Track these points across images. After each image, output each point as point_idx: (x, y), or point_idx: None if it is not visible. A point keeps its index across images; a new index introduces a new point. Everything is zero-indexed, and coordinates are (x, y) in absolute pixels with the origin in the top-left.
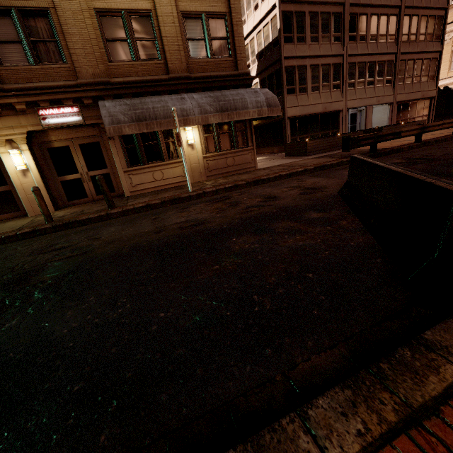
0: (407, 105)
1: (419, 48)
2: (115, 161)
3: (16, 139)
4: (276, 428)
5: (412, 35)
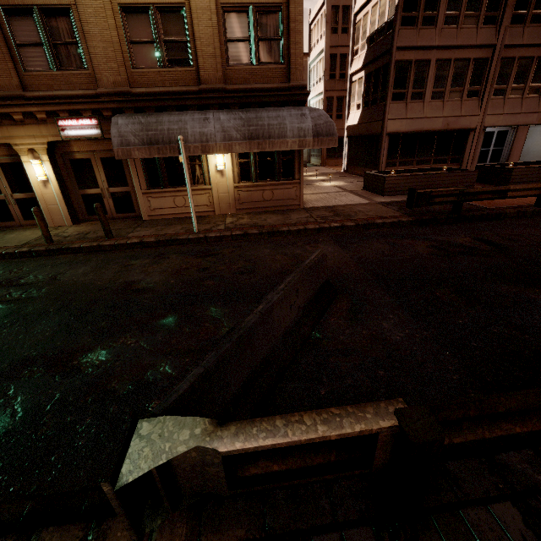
0: None
1: None
2: (133, 181)
3: (38, 148)
4: None
5: None
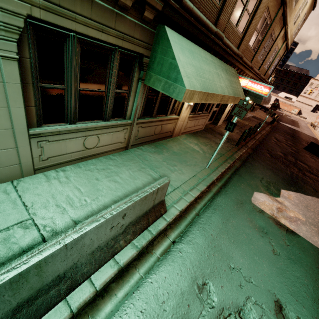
0: None
1: None
2: None
3: None
4: None
5: None
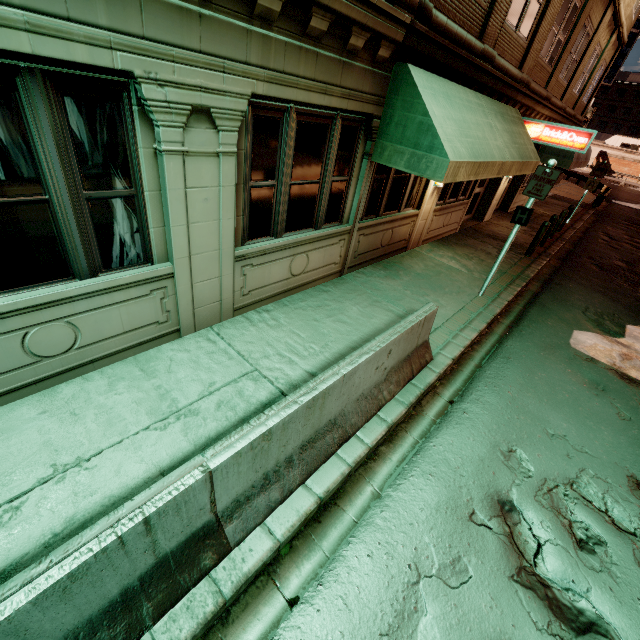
0: None
1: None
2: (523, 180)
3: None
4: None
5: None
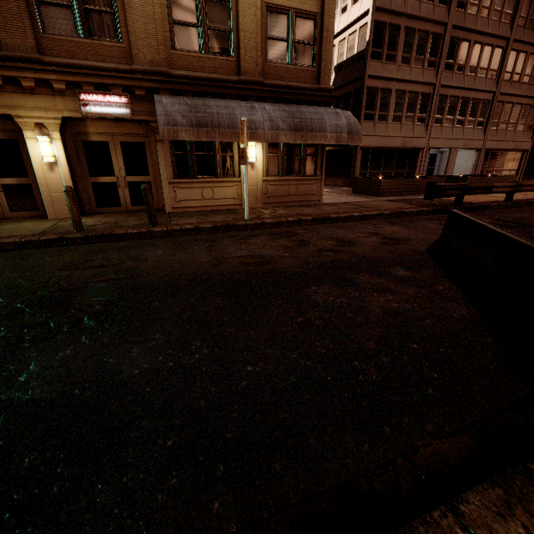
0: (496, 154)
1: (521, 91)
2: (160, 169)
3: (48, 124)
4: (428, 521)
5: (516, 74)
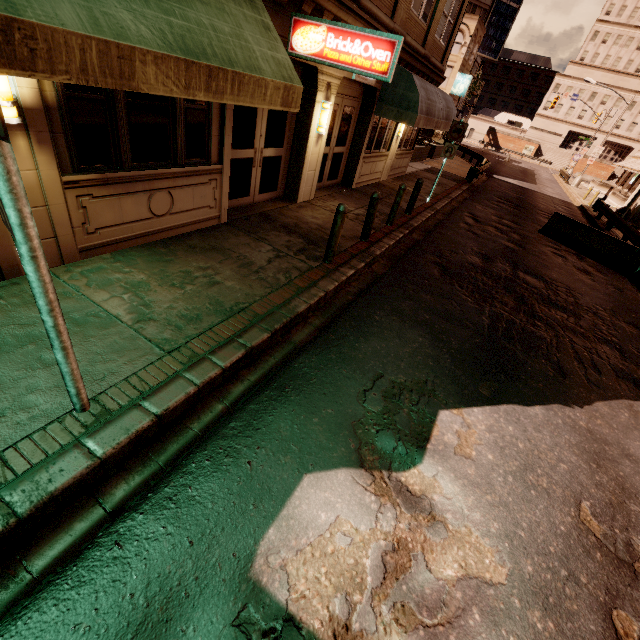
0: None
1: None
2: (364, 143)
3: (333, 84)
4: None
5: None
